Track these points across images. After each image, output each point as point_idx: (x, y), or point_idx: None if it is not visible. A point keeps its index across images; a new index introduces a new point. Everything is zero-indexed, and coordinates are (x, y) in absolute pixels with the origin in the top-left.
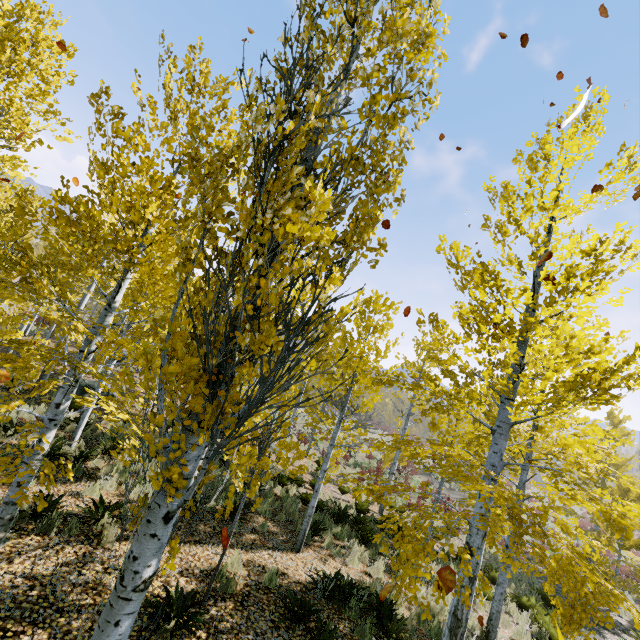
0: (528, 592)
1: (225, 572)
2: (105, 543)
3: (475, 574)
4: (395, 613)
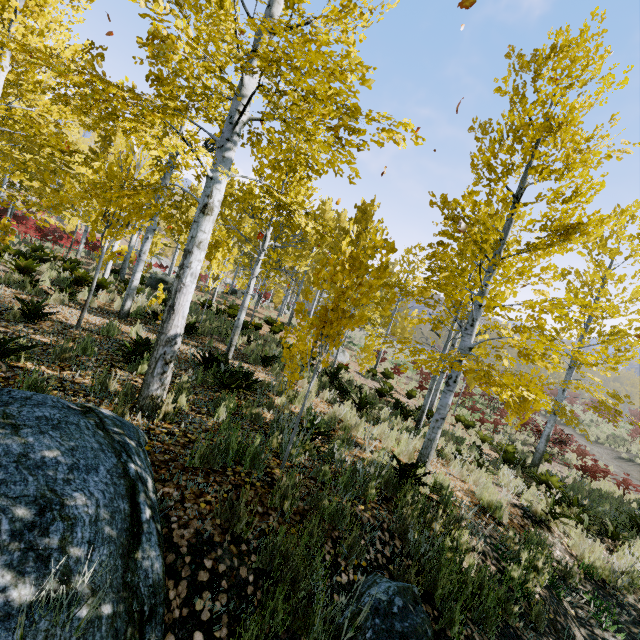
0: (613, 516)
1: (116, 327)
2: (53, 303)
3: (189, 248)
4: (240, 373)
